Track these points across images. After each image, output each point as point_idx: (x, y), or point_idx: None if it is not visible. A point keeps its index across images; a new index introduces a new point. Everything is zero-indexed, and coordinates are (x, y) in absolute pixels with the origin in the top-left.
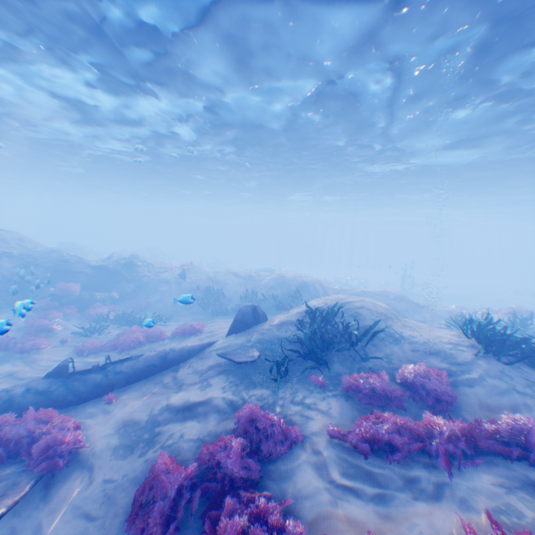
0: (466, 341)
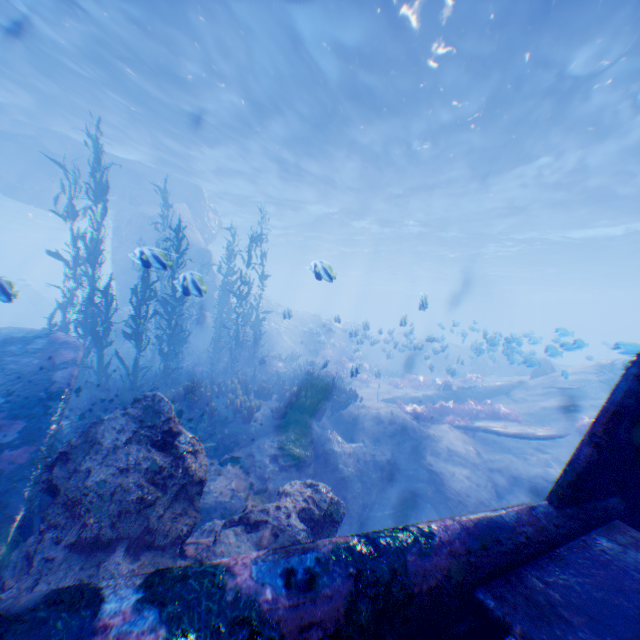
0: None
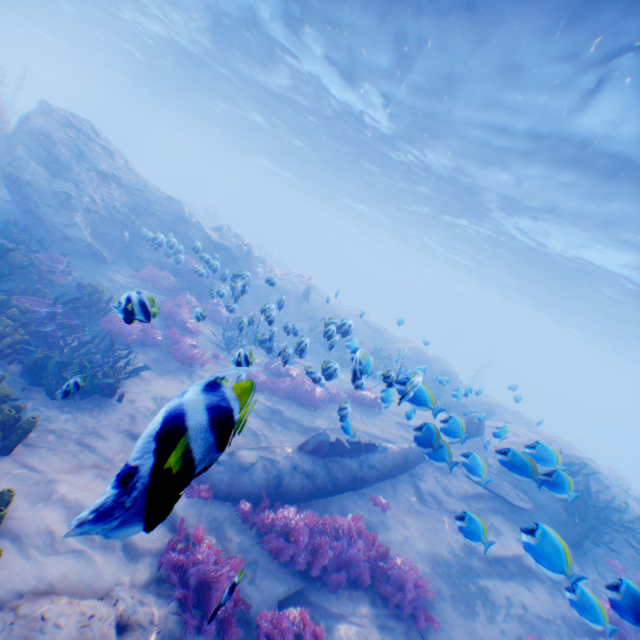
0: None
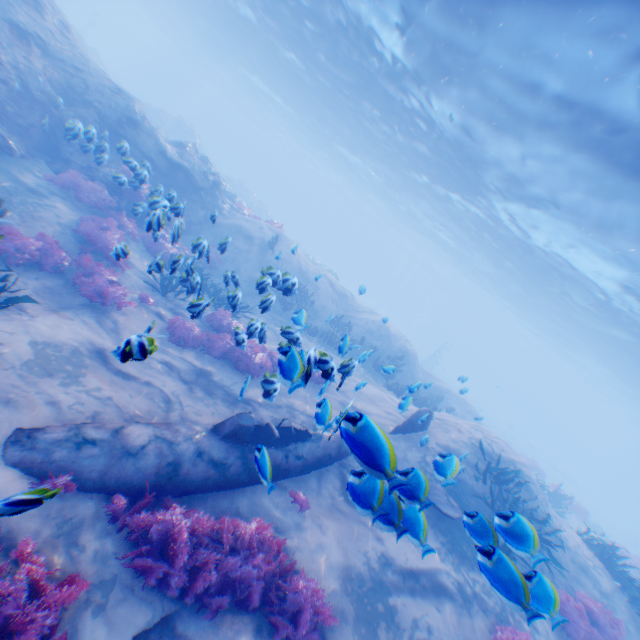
0: (595, 560)
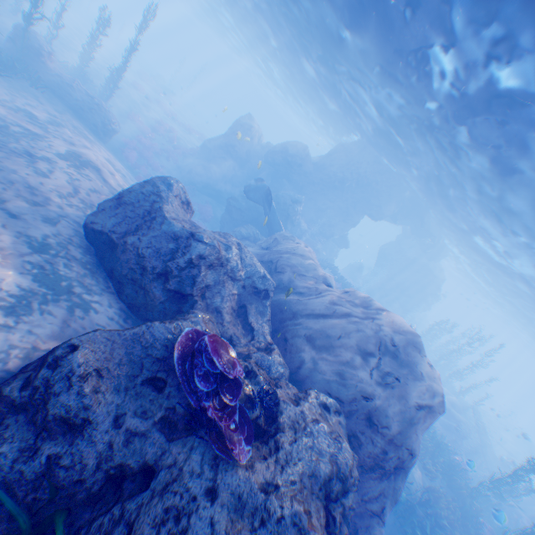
0: None
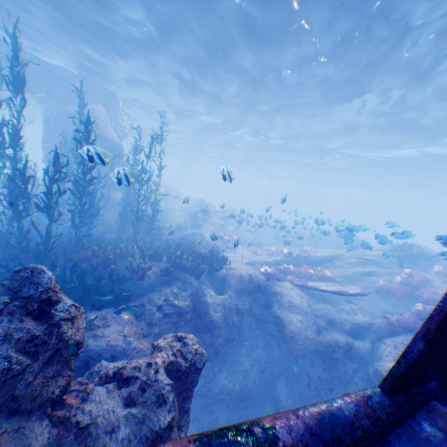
0: None
